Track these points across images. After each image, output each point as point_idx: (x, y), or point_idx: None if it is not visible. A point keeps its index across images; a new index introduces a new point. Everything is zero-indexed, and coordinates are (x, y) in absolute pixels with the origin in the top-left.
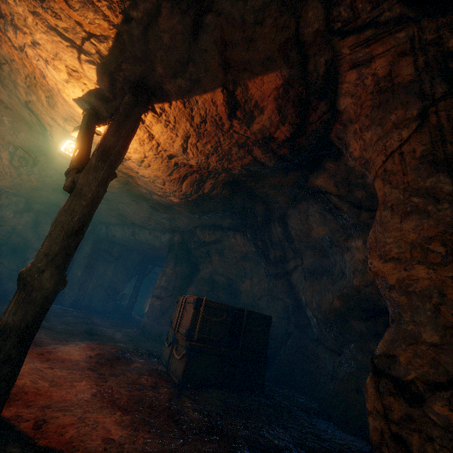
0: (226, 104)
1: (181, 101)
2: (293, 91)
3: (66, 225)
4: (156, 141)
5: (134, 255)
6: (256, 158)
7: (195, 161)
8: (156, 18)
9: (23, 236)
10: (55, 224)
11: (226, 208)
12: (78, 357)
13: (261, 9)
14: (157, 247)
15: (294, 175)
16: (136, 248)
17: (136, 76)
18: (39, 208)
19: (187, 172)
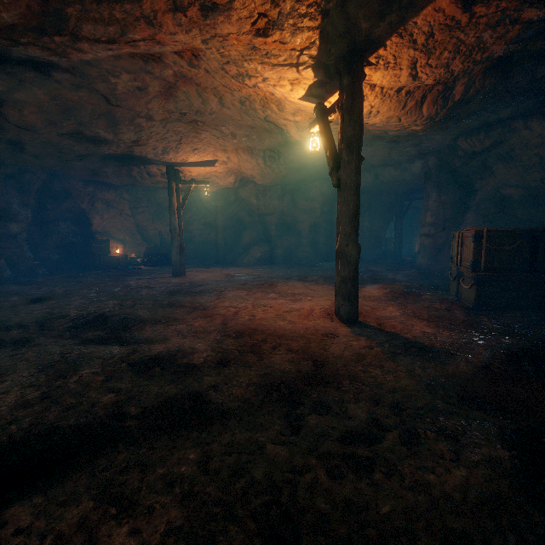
0: None
1: (396, 36)
2: None
3: (347, 213)
4: (378, 87)
5: (383, 198)
6: (530, 21)
7: (430, 80)
8: None
9: (290, 215)
10: (340, 214)
11: (497, 98)
12: (377, 294)
13: None
14: (408, 181)
15: None
16: (383, 190)
17: (344, 50)
18: (290, 188)
19: (424, 92)
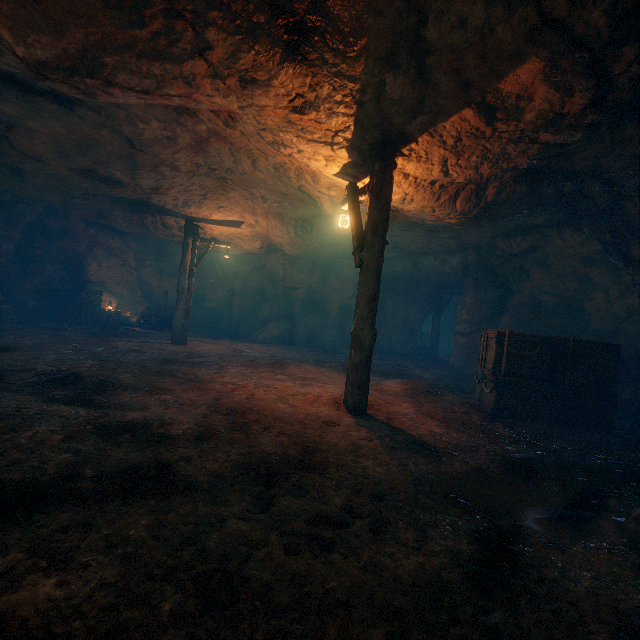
0: (479, 114)
1: (427, 134)
2: (566, 62)
3: (366, 295)
4: (412, 177)
5: (422, 288)
6: (547, 143)
7: (461, 179)
8: (383, 89)
9: (318, 293)
10: (359, 295)
11: (530, 205)
12: (397, 389)
13: (485, 23)
14: (448, 273)
15: (638, 127)
16: (422, 279)
17: (378, 138)
18: (322, 263)
19: (458, 188)
